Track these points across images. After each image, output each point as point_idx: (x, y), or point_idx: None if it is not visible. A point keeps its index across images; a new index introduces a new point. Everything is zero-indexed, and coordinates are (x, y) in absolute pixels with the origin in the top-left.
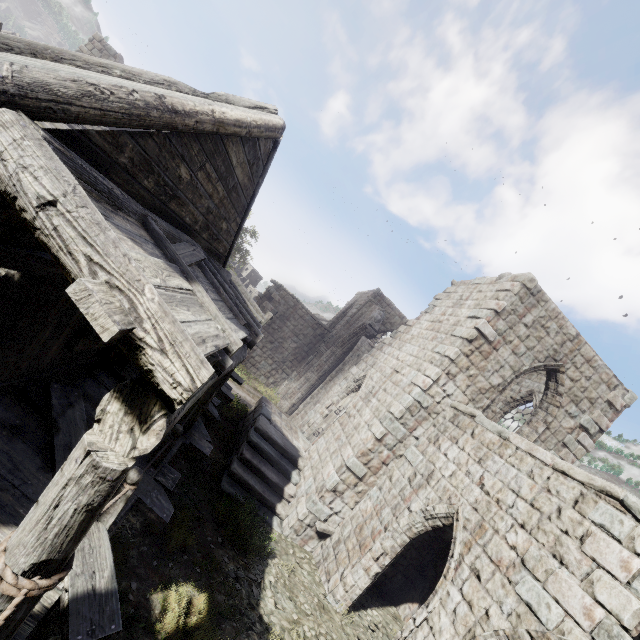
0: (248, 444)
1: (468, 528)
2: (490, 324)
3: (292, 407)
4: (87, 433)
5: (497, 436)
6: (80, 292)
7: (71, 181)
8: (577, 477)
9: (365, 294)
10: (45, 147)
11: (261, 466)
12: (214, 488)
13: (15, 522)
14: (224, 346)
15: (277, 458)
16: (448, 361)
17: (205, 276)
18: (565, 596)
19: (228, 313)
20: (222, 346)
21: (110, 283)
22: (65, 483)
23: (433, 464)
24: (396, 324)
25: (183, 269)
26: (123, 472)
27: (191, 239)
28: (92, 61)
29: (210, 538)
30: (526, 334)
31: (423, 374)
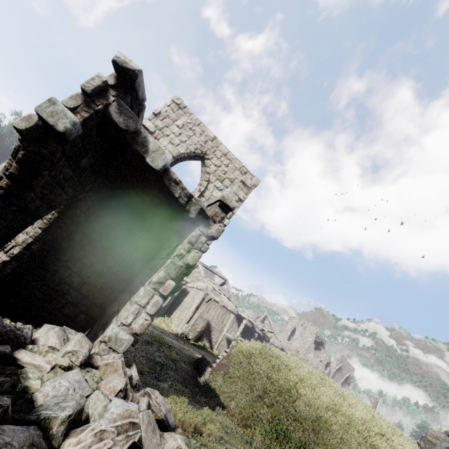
0: None
1: None
2: (151, 122)
3: None
4: None
5: None
6: None
7: None
8: None
9: None
10: None
11: None
12: None
13: None
14: None
15: None
16: None
17: None
18: None
19: None
20: None
21: None
22: None
23: None
24: None
25: None
26: None
27: None
28: None
29: None
30: (179, 132)
31: None
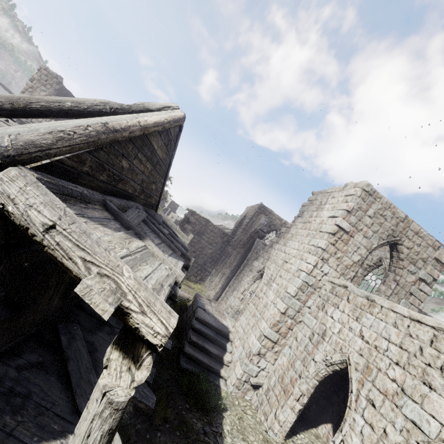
0: (193, 330)
1: (359, 369)
2: (345, 220)
3: (216, 295)
4: (100, 378)
5: (366, 299)
6: (84, 289)
7: (61, 206)
8: (429, 323)
9: (252, 207)
10: (40, 186)
11: (205, 345)
12: (176, 367)
13: (53, 437)
14: (174, 282)
15: (214, 337)
16: (321, 250)
17: (148, 227)
18: (438, 413)
19: (168, 250)
20: (173, 282)
21: (100, 273)
22: (92, 419)
23: (324, 325)
24: (277, 225)
25: (136, 232)
26: (129, 400)
27: (134, 203)
28: (51, 100)
29: (181, 407)
30: (371, 222)
31: (305, 262)
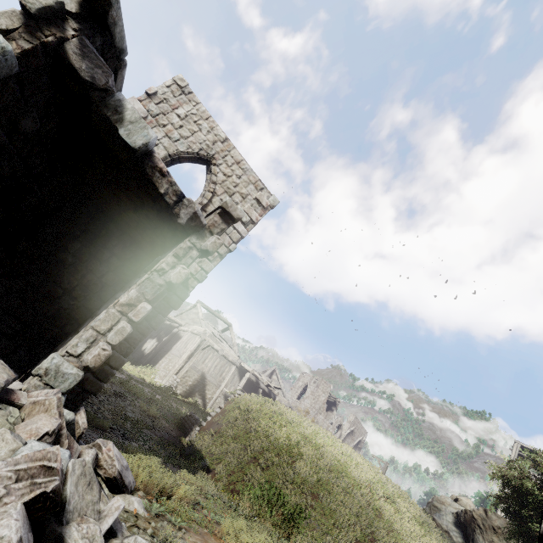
0: None
1: None
2: (142, 103)
3: None
4: None
5: None
6: None
7: None
8: None
9: None
10: None
11: None
12: None
13: None
14: None
15: None
16: None
17: None
18: None
19: None
20: None
21: None
22: None
23: None
24: None
25: None
26: None
27: None
28: None
29: None
30: (179, 124)
31: None
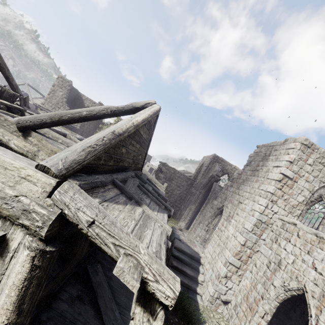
0: (173, 257)
1: (315, 297)
2: (288, 169)
3: (186, 225)
4: None
5: (314, 236)
6: (119, 271)
7: (96, 205)
8: None
9: (208, 157)
10: (82, 192)
11: (183, 268)
12: None
13: None
14: (166, 237)
15: (189, 261)
16: (270, 194)
17: (140, 189)
18: None
19: (156, 207)
20: (165, 239)
21: (126, 253)
22: None
23: (279, 255)
24: (229, 169)
25: (136, 200)
26: None
27: (129, 173)
28: (74, 112)
29: (172, 320)
30: (311, 169)
31: (257, 203)
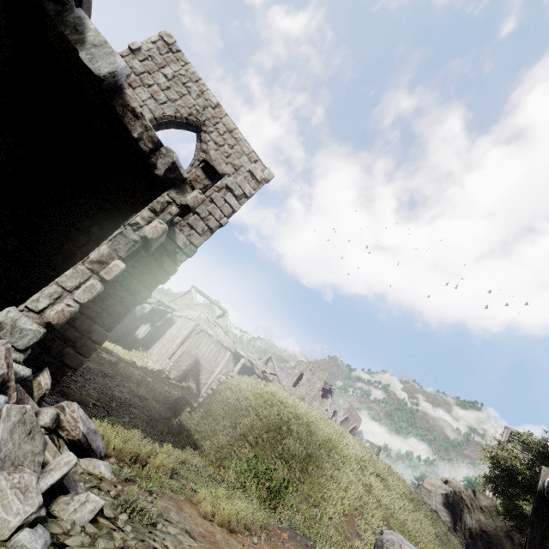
0: None
1: None
2: (124, 59)
3: None
4: None
5: None
6: None
7: None
8: None
9: None
10: None
11: None
12: None
13: None
14: None
15: None
16: None
17: None
18: None
19: None
20: None
21: None
22: None
23: None
24: None
25: None
26: None
27: None
28: None
29: None
30: (166, 85)
31: None
